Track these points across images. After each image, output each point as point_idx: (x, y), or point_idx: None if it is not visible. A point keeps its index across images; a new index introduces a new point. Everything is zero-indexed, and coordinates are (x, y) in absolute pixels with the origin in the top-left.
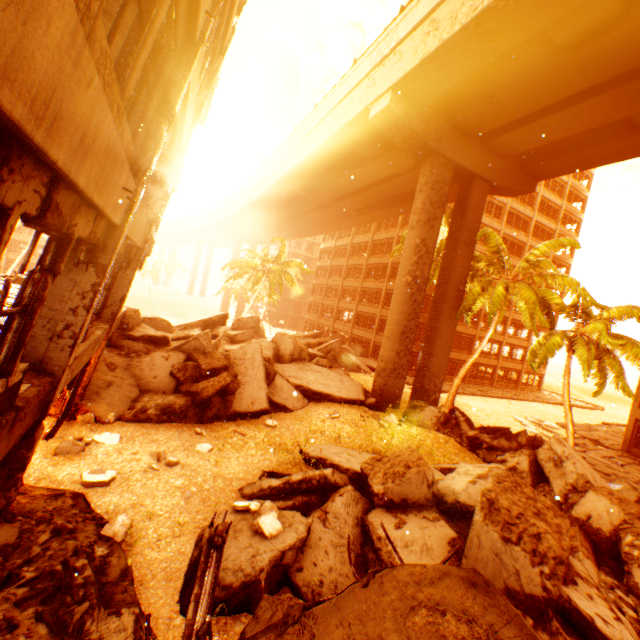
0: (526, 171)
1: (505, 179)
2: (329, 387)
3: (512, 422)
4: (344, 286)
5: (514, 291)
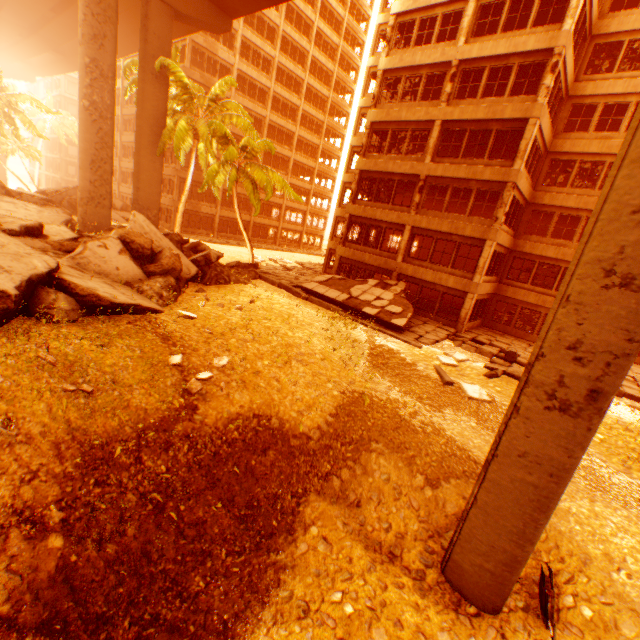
0: (215, 3)
1: (191, 7)
2: (15, 213)
3: (245, 256)
4: (124, 142)
5: (197, 127)
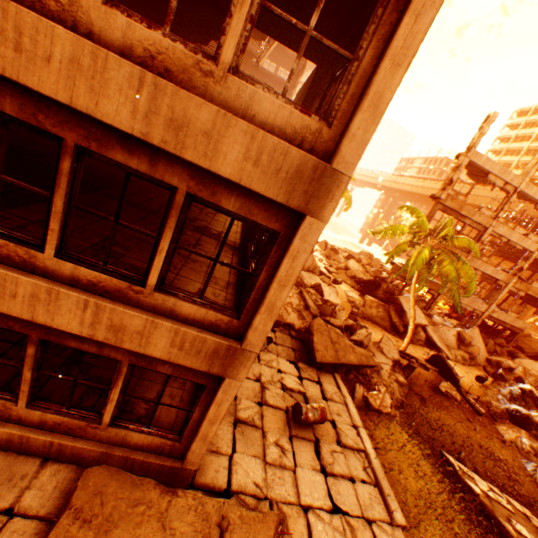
0: None
1: None
2: None
3: None
4: None
5: None
